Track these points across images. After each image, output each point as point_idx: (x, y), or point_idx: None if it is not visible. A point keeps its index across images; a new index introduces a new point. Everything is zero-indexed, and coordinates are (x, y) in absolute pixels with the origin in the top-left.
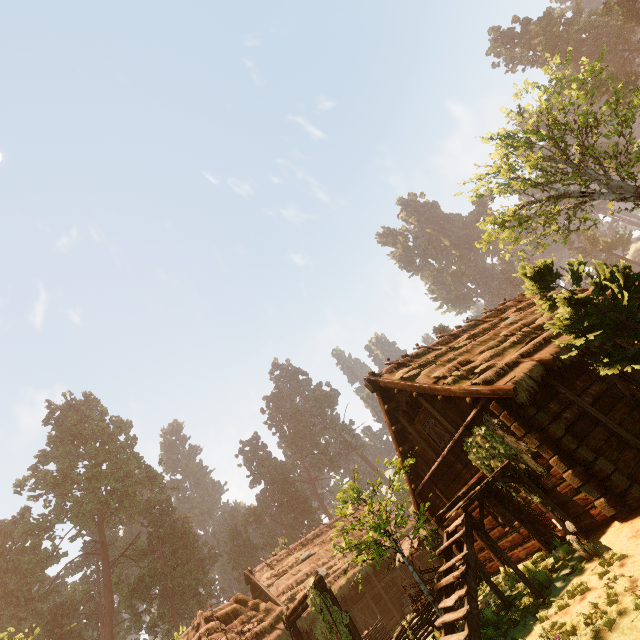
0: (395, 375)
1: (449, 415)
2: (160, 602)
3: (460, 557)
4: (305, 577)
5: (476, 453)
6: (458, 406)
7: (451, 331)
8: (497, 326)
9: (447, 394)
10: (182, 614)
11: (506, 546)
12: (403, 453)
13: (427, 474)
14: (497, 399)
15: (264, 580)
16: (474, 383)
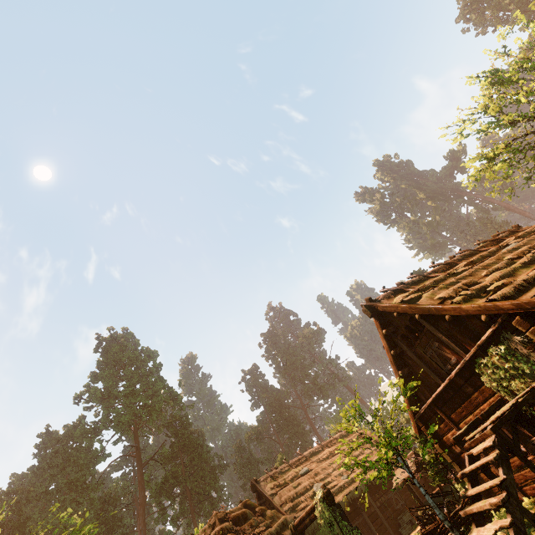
0: (393, 300)
1: (456, 337)
2: (181, 500)
3: (497, 482)
4: (304, 490)
5: (492, 375)
6: (467, 327)
7: (444, 261)
8: (496, 253)
9: (457, 313)
10: (198, 512)
11: (529, 476)
12: (402, 377)
13: (430, 398)
14: (522, 314)
15: (268, 490)
16: (489, 300)
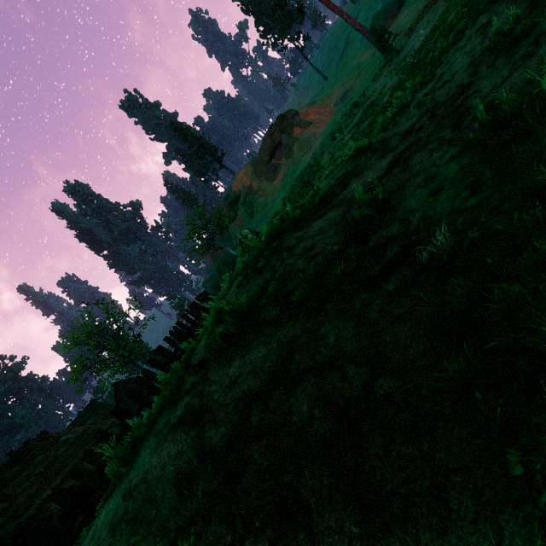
0: None
1: None
2: None
3: None
4: None
5: None
6: None
7: None
8: None
9: None
10: None
11: None
12: None
13: None
14: None
15: None
16: None
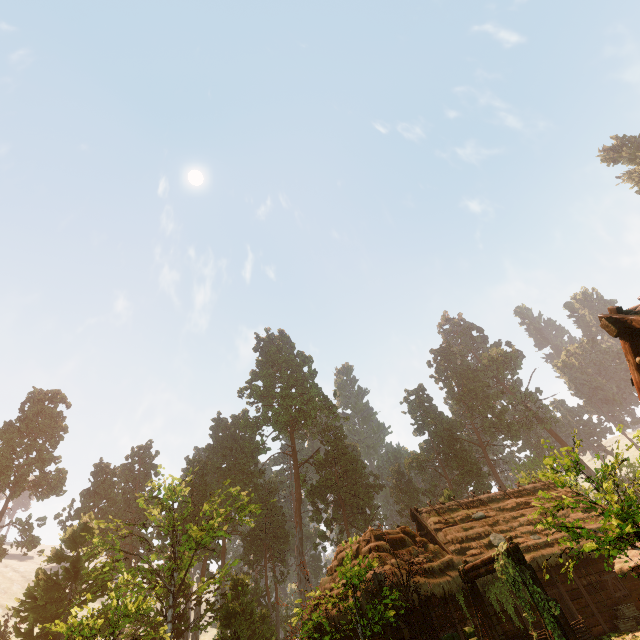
0: None
1: None
2: (334, 507)
3: None
4: (477, 536)
5: None
6: None
7: None
8: None
9: None
10: (351, 523)
11: None
12: None
13: None
14: None
15: (431, 523)
16: None
